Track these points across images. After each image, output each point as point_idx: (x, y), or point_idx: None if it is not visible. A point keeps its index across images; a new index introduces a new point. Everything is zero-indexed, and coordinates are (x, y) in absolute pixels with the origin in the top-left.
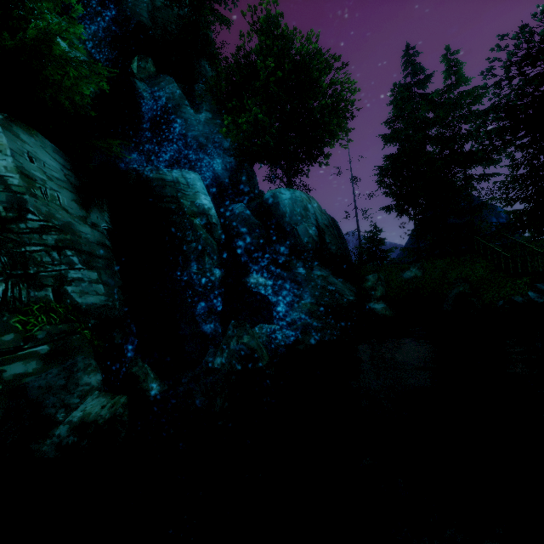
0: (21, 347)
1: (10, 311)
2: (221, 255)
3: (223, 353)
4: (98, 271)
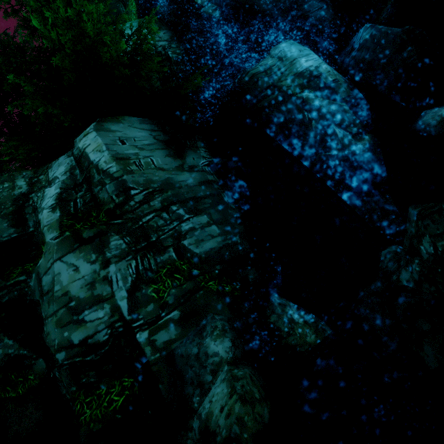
0: (160, 315)
1: (146, 282)
2: (360, 114)
3: (409, 263)
4: (206, 213)
